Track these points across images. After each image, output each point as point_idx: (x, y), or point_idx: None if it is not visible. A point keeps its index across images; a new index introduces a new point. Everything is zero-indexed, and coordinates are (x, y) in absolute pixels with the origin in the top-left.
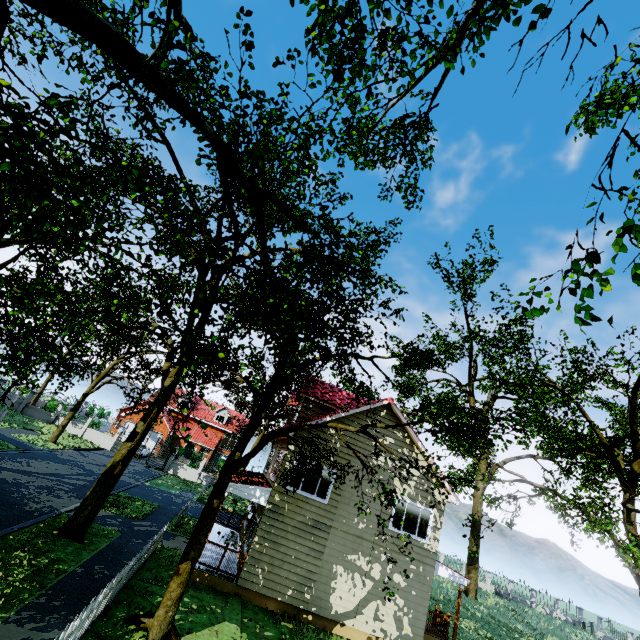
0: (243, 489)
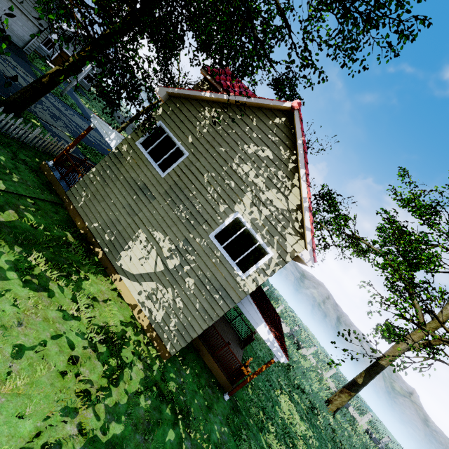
0: (104, 126)
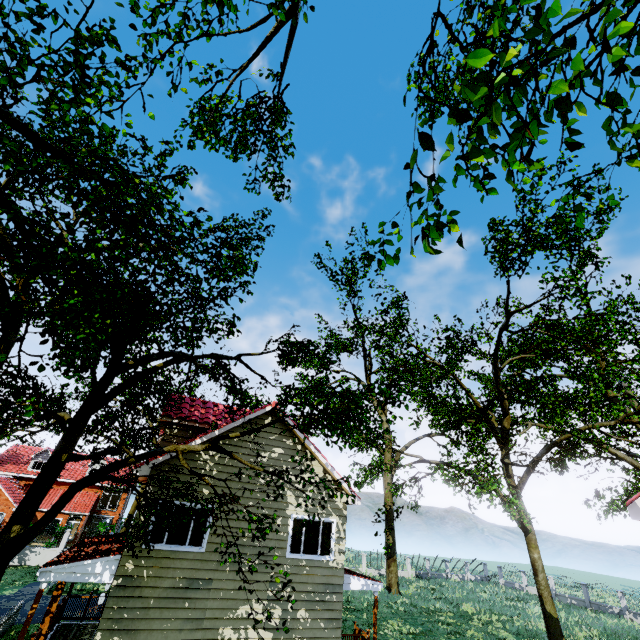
0: (73, 570)
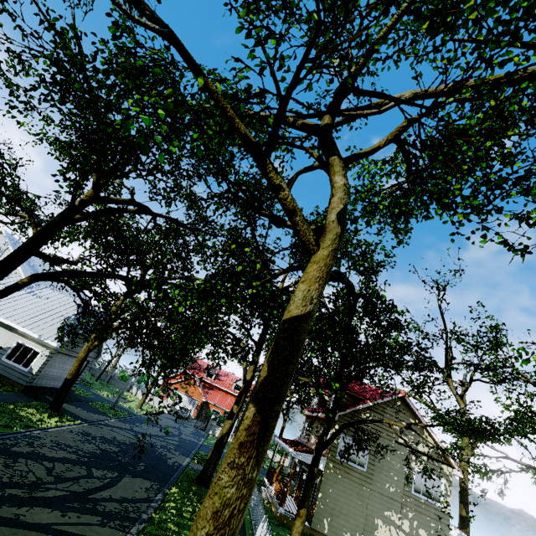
0: (308, 457)
